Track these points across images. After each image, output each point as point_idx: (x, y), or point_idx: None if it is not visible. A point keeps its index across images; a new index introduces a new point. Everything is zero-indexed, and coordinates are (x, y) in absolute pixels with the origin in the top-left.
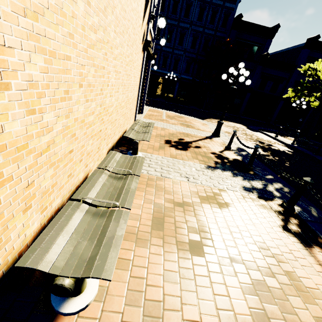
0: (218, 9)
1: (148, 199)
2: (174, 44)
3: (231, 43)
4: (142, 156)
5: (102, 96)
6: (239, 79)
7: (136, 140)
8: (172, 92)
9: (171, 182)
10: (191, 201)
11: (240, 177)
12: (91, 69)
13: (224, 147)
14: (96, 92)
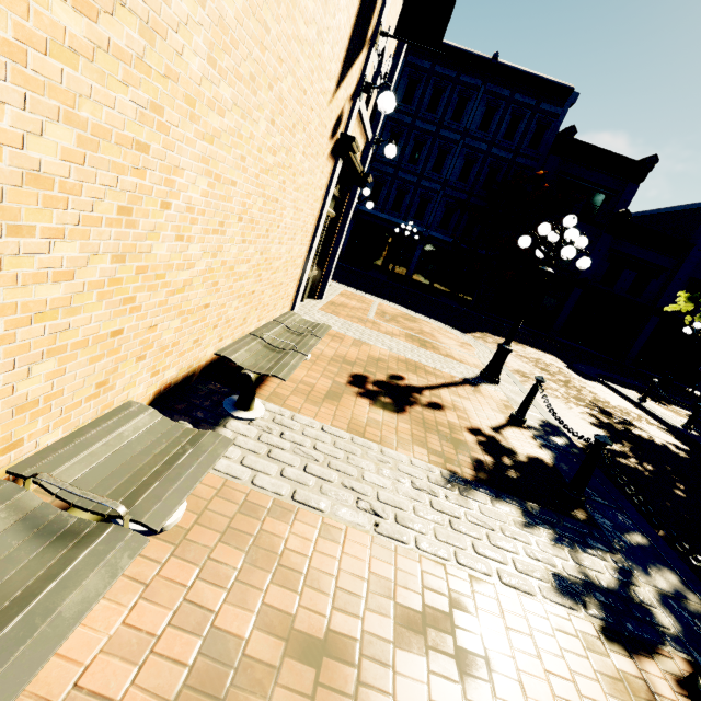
0: (524, 113)
1: (198, 604)
2: (423, 168)
3: (547, 181)
4: (265, 415)
5: (130, 232)
6: (561, 251)
7: (249, 371)
8: (407, 263)
9: (317, 529)
10: (360, 630)
11: (547, 532)
12: (56, 130)
13: (508, 416)
14: (93, 212)
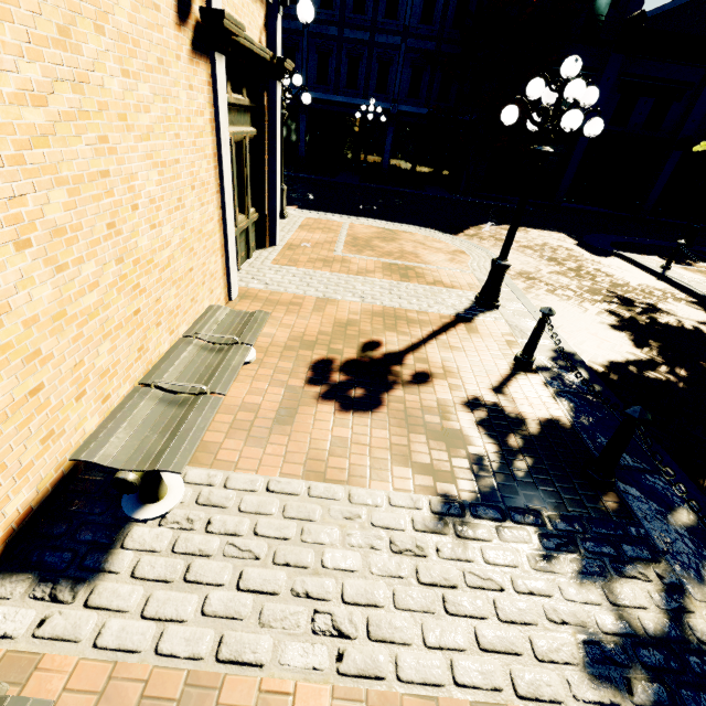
0: None
1: None
2: (374, 17)
3: None
4: (185, 497)
5: None
6: (562, 121)
7: (126, 473)
8: (379, 154)
9: None
10: None
11: (571, 560)
12: None
13: (512, 358)
14: None
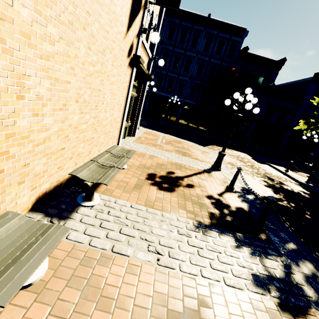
0: (224, 42)
1: None
2: (180, 70)
3: (237, 73)
4: (100, 202)
5: None
6: (245, 106)
7: (87, 182)
8: (175, 115)
9: (125, 268)
10: None
11: (247, 249)
12: None
13: (225, 187)
14: None
